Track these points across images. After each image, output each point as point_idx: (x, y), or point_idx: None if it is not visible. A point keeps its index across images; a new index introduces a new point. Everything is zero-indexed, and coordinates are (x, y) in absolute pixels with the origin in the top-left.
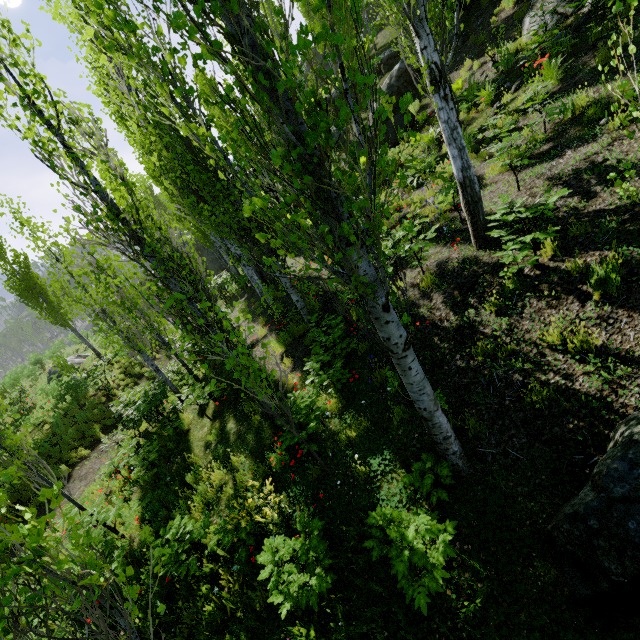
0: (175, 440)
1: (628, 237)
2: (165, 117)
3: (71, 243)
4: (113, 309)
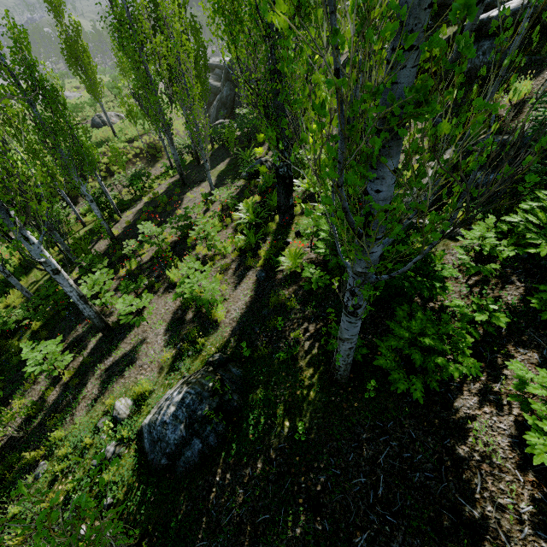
0: None
1: (55, 408)
2: None
3: None
4: None
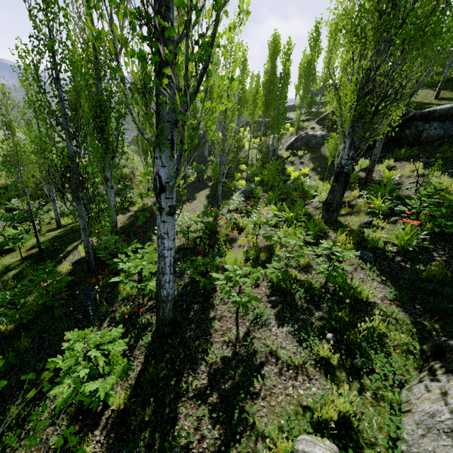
0: (5, 250)
1: None
2: (34, 64)
3: (1, 100)
4: (0, 155)
